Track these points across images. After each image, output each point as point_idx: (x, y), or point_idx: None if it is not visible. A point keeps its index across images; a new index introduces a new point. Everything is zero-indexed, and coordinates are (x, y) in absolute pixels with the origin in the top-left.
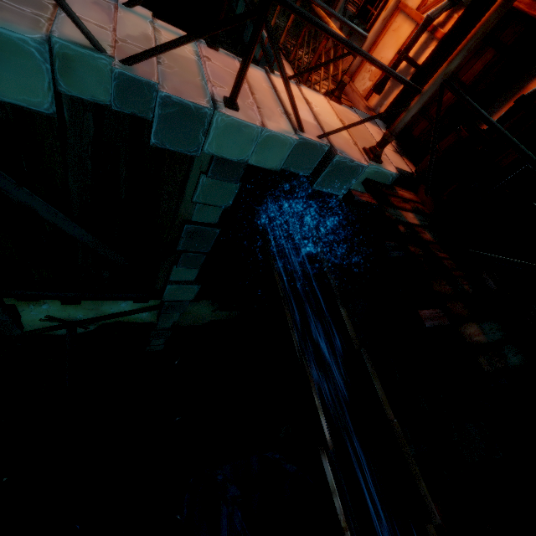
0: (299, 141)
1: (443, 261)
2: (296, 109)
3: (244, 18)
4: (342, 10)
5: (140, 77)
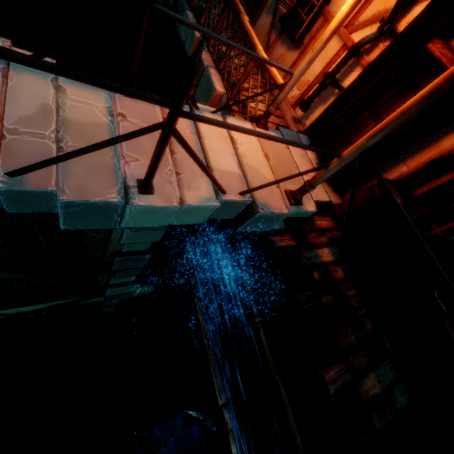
0: (221, 202)
1: (351, 301)
2: (215, 182)
3: (146, 133)
4: (274, 4)
5: (32, 189)
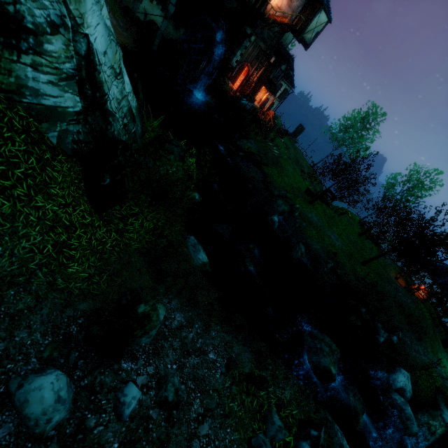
0: None
1: None
2: None
3: None
4: None
5: None
